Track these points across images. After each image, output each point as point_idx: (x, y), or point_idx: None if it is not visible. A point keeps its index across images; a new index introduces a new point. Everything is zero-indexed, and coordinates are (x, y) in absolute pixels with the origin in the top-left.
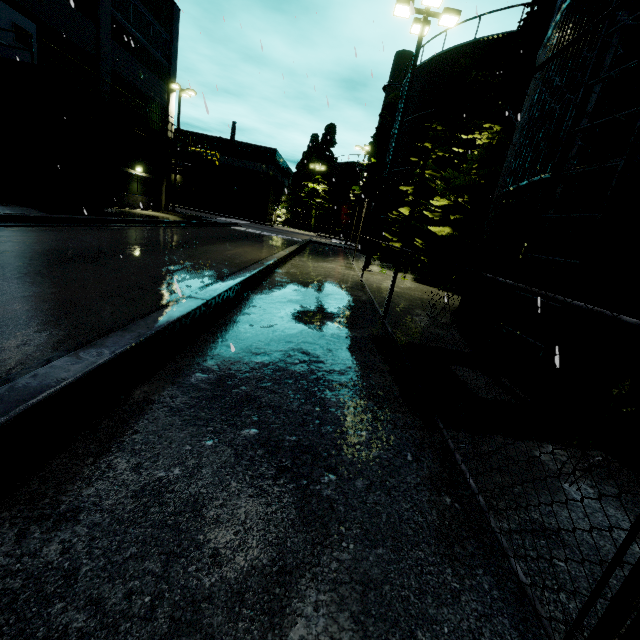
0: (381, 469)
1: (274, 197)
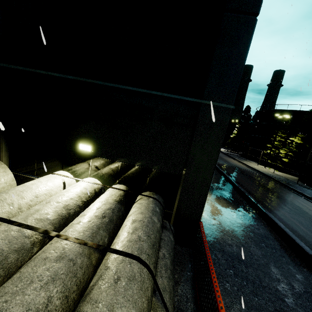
0: None
1: None
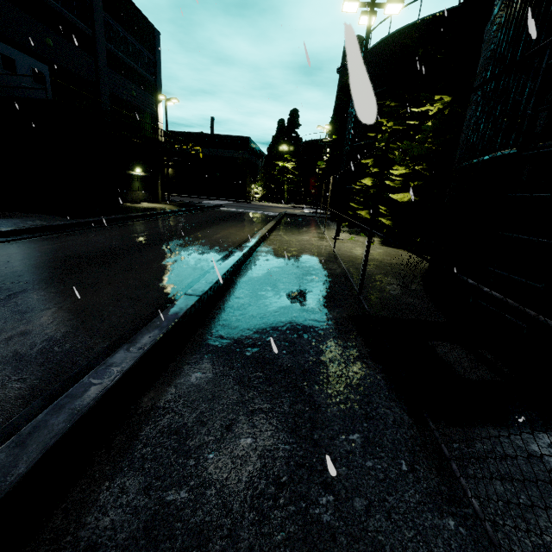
0: (377, 484)
1: (251, 178)
